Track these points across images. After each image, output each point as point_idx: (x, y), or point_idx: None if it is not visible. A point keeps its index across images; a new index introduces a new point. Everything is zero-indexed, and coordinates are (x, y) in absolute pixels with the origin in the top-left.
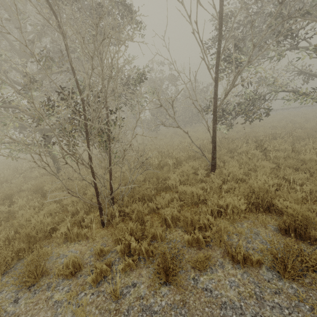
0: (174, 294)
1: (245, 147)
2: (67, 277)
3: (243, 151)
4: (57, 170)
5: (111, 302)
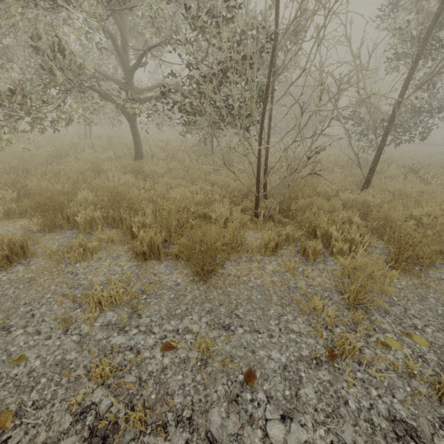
0: (409, 279)
1: (396, 170)
2: (270, 252)
3: (392, 175)
4: (138, 155)
5: (342, 277)
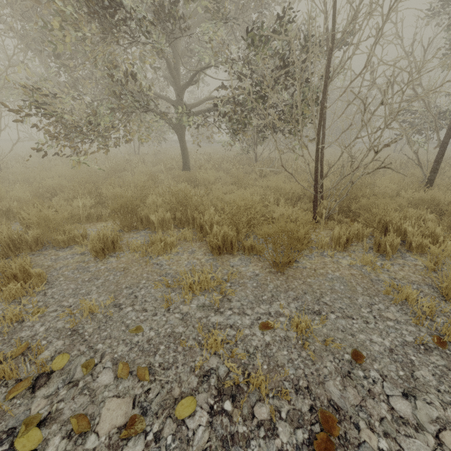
0: None
1: None
2: (342, 248)
3: None
4: (185, 167)
5: (427, 272)
